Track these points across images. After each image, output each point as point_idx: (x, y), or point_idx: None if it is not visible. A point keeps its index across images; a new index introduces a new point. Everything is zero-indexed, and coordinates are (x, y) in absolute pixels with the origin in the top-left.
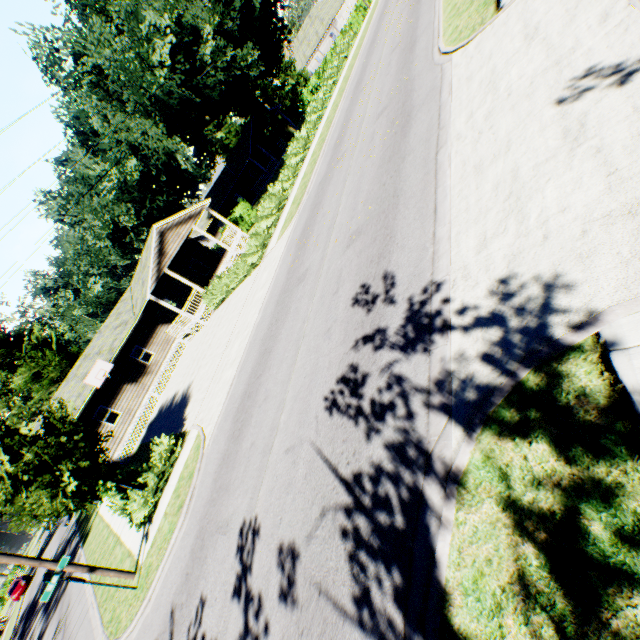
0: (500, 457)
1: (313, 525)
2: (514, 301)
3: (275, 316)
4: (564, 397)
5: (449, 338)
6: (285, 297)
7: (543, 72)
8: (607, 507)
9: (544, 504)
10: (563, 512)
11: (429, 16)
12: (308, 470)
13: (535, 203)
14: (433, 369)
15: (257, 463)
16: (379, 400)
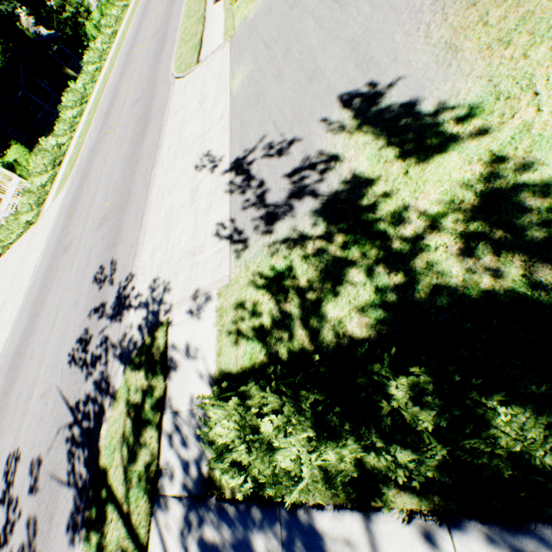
0: (130, 381)
1: (53, 441)
2: (154, 294)
3: (45, 281)
4: (154, 349)
5: (130, 313)
6: (54, 264)
7: (198, 139)
8: (152, 396)
9: (137, 400)
10: (141, 402)
11: (177, 20)
12: (54, 406)
13: (173, 234)
14: (121, 333)
15: (22, 409)
16: (96, 353)
